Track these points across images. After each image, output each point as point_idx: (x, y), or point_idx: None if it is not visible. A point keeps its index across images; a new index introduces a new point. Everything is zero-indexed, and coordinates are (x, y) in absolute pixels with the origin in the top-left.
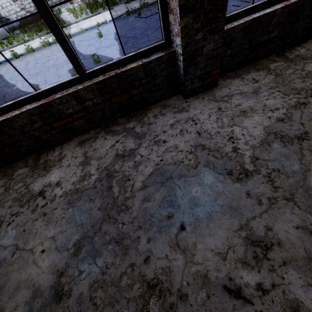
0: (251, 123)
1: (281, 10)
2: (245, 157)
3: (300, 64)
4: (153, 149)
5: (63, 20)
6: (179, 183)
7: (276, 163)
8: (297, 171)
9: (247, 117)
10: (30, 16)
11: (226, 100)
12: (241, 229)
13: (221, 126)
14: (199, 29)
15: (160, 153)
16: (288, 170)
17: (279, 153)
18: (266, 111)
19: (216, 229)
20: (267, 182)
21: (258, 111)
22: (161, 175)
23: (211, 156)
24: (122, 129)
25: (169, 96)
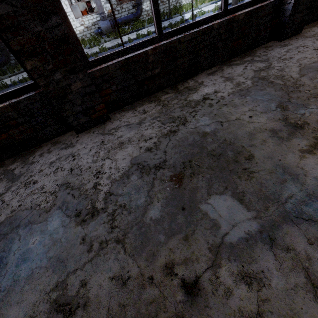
0: (123, 154)
1: (153, 51)
2: (101, 194)
3: (185, 95)
4: (18, 193)
5: None
6: (22, 232)
7: (125, 197)
8: (140, 205)
9: (122, 149)
10: None
11: (112, 133)
12: (54, 289)
13: (95, 160)
14: (54, 69)
15: (23, 197)
16: (133, 205)
17: (132, 186)
18: (140, 142)
19: (29, 293)
20: (108, 221)
21: (134, 142)
22: (9, 224)
23: (70, 196)
24: (1, 172)
25: (63, 132)
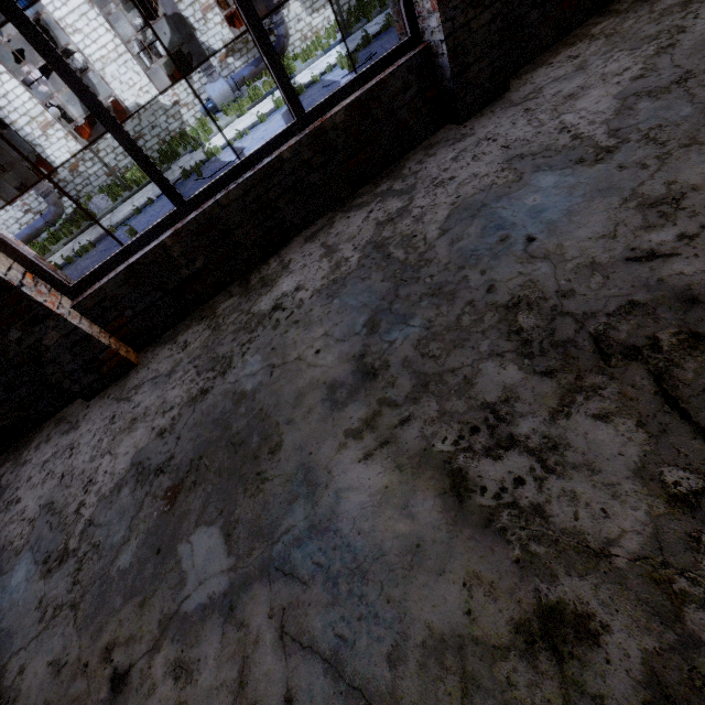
0: (128, 444)
1: (175, 238)
2: (81, 523)
3: (253, 299)
4: None
5: (91, 212)
6: None
7: (105, 529)
8: (116, 544)
9: (130, 433)
10: (41, 220)
11: (130, 397)
12: None
13: (94, 456)
14: (5, 329)
15: None
16: (108, 543)
17: (118, 509)
18: (157, 416)
19: None
20: (74, 572)
21: (149, 416)
22: None
23: (47, 526)
24: None
25: (71, 399)
